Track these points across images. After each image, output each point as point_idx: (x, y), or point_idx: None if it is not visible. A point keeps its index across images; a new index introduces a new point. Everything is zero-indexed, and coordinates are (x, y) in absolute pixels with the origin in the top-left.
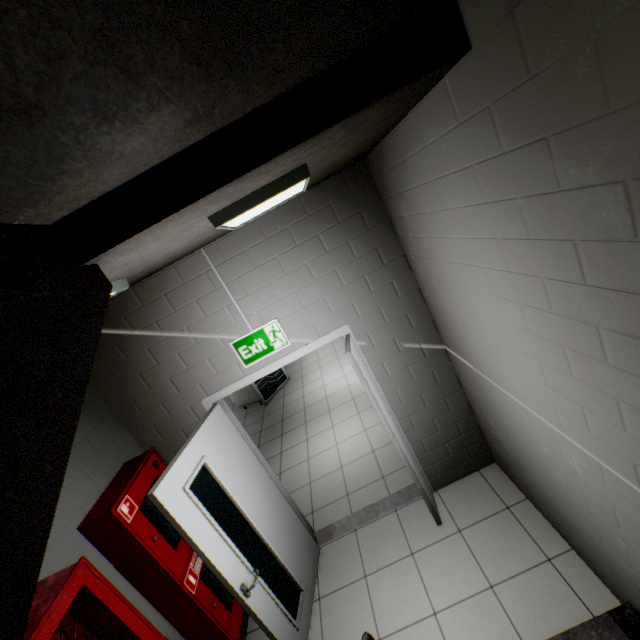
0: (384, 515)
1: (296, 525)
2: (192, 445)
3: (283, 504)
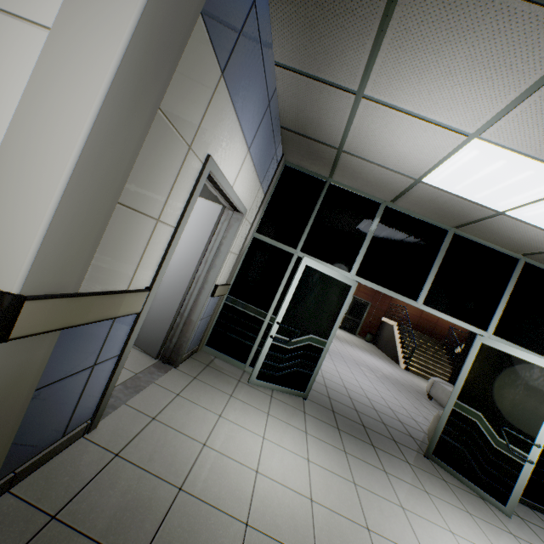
0: (116, 387)
1: (167, 318)
2: None
3: (177, 297)
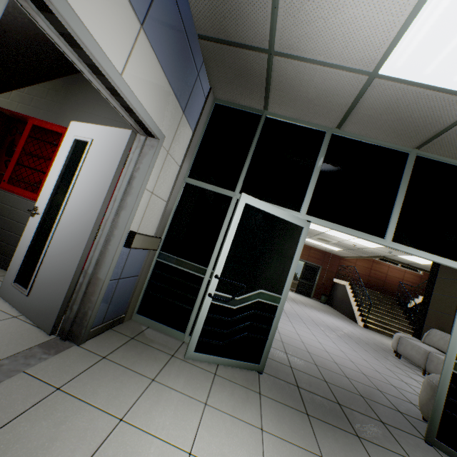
0: None
1: (66, 277)
2: (97, 128)
3: (79, 250)
